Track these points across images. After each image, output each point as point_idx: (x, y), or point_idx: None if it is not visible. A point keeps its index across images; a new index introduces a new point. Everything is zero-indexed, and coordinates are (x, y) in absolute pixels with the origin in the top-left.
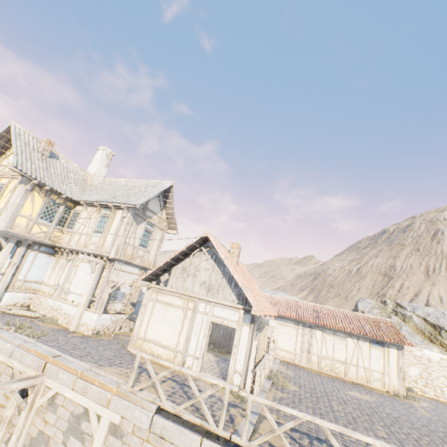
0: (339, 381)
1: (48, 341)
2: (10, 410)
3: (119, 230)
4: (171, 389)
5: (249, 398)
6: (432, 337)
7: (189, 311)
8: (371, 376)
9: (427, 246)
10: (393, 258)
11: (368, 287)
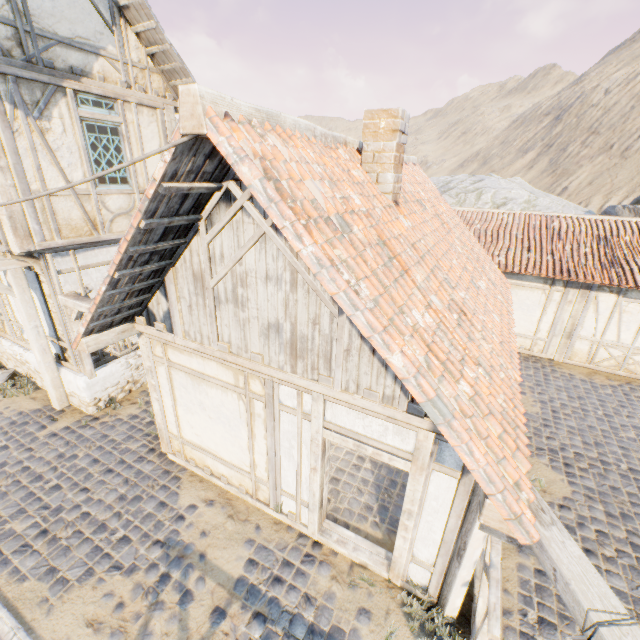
0: None
1: None
2: None
3: None
4: None
5: None
6: None
7: (256, 401)
8: None
9: None
10: None
11: None
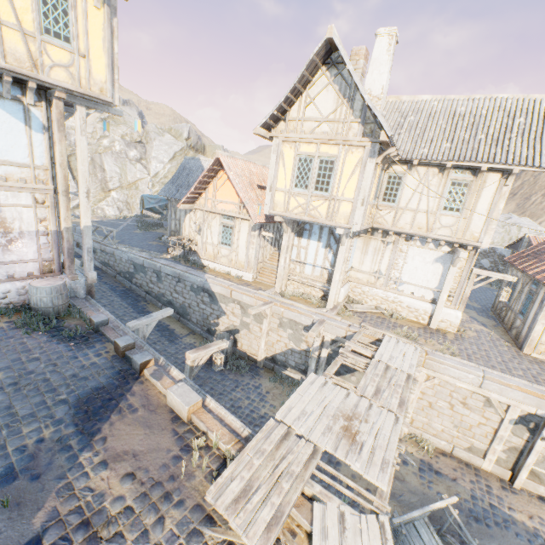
0: None
1: (471, 359)
2: (504, 432)
3: (494, 207)
4: None
5: None
6: None
7: None
8: None
9: None
10: None
11: None
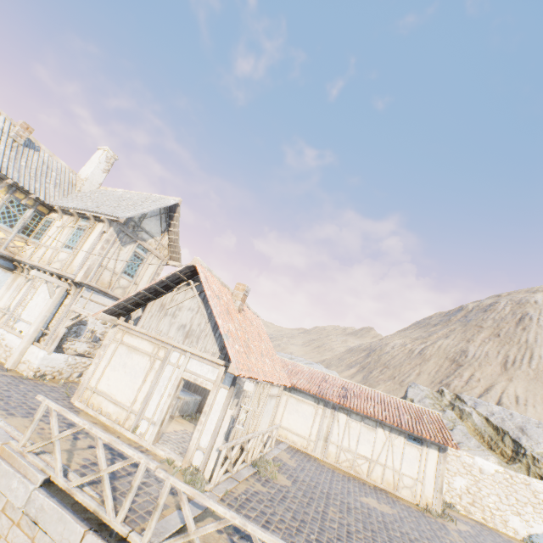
0: (356, 482)
1: None
2: None
3: (94, 247)
4: (94, 458)
5: (167, 481)
6: (492, 443)
7: (158, 360)
8: (401, 481)
9: (509, 332)
10: (466, 342)
11: (430, 373)
